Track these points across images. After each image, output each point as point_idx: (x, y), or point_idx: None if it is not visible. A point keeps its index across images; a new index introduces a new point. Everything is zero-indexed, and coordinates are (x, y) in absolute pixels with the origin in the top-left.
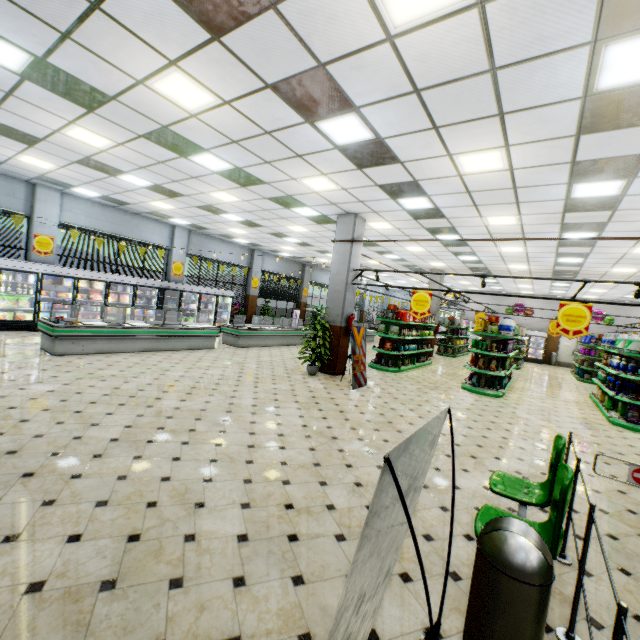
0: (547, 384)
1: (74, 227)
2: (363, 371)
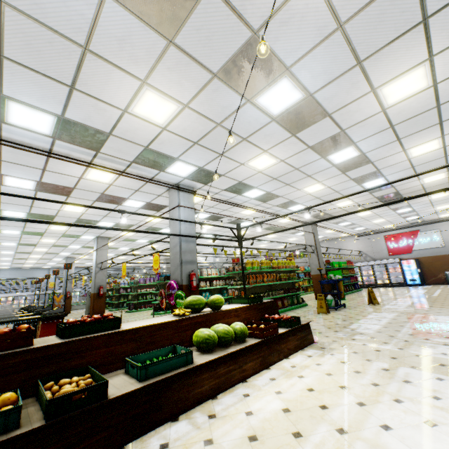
0: None
1: (5, 279)
2: None
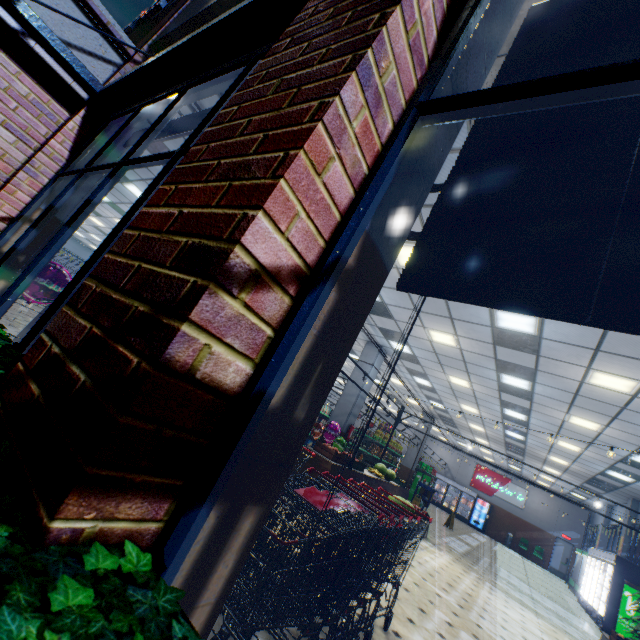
0: None
1: None
2: None
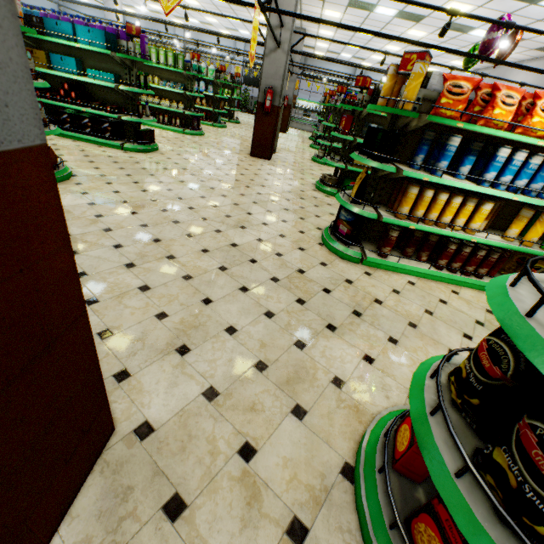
0: (231, 134)
1: None
2: None
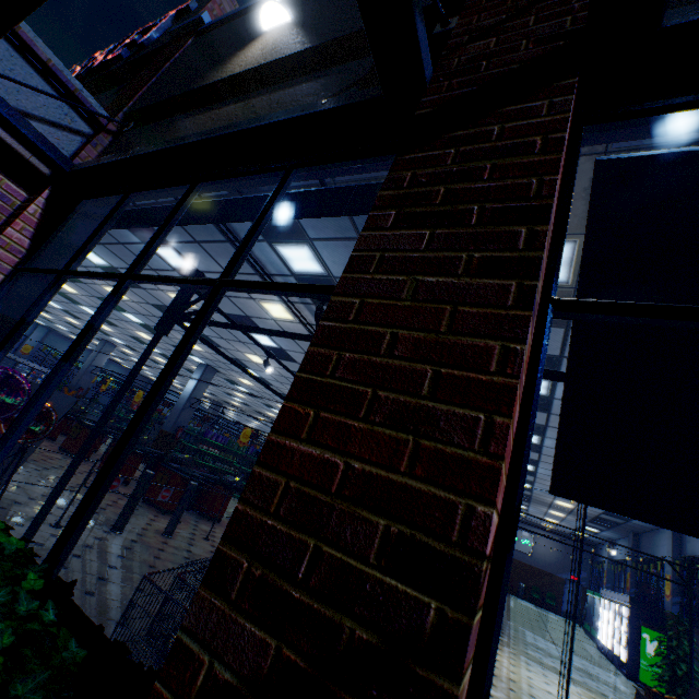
0: None
1: None
2: None
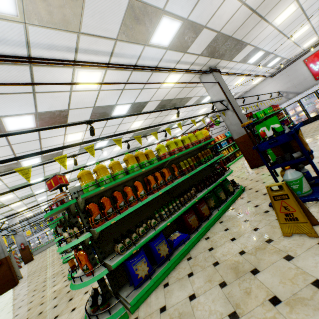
0: None
1: None
2: (18, 264)
